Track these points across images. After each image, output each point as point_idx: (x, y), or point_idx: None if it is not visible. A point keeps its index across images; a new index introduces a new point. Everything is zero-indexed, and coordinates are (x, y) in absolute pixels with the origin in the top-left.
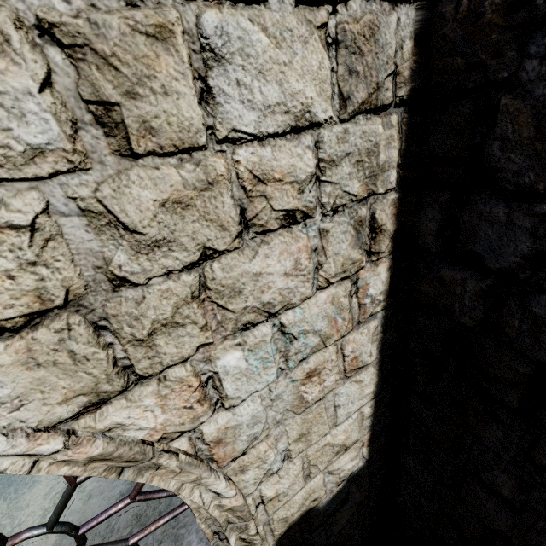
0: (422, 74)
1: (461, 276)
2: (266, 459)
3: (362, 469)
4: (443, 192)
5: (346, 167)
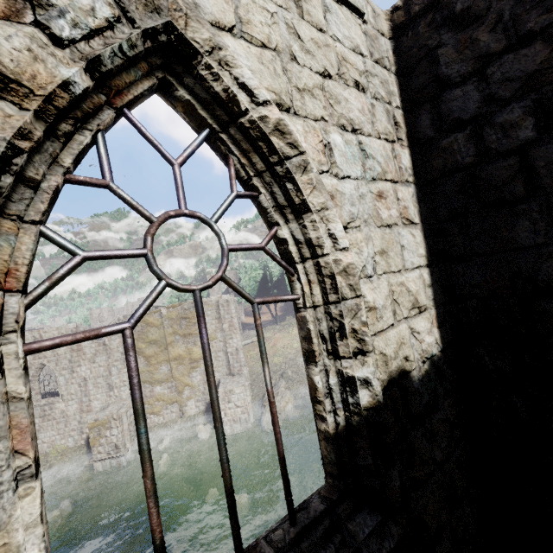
0: (399, 63)
1: (454, 137)
2: (362, 250)
3: (440, 360)
4: (426, 103)
5: (377, 81)
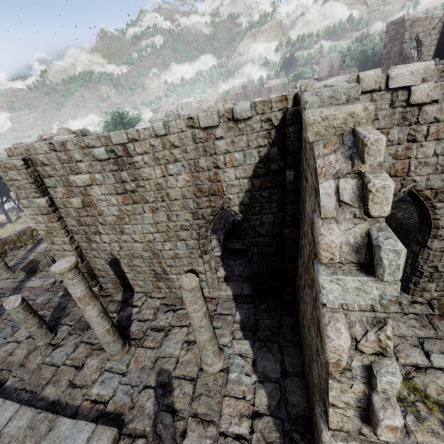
0: (443, 21)
1: None
2: (425, 50)
3: None
4: None
5: (437, 27)
